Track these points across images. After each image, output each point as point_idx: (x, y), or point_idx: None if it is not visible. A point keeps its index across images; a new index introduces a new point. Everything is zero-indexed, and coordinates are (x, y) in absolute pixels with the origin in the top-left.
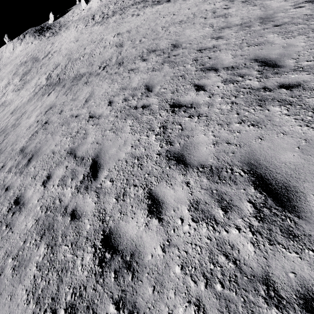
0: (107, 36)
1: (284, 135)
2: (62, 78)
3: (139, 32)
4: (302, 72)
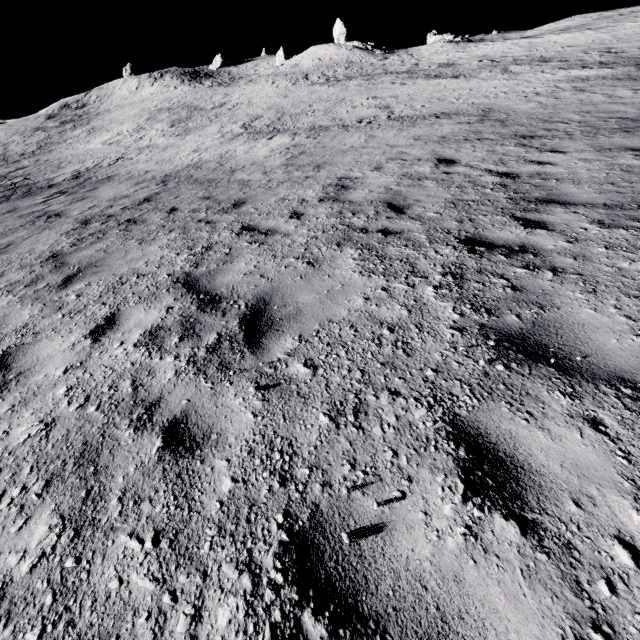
0: (352, 97)
1: None
2: (283, 128)
3: (415, 99)
4: None
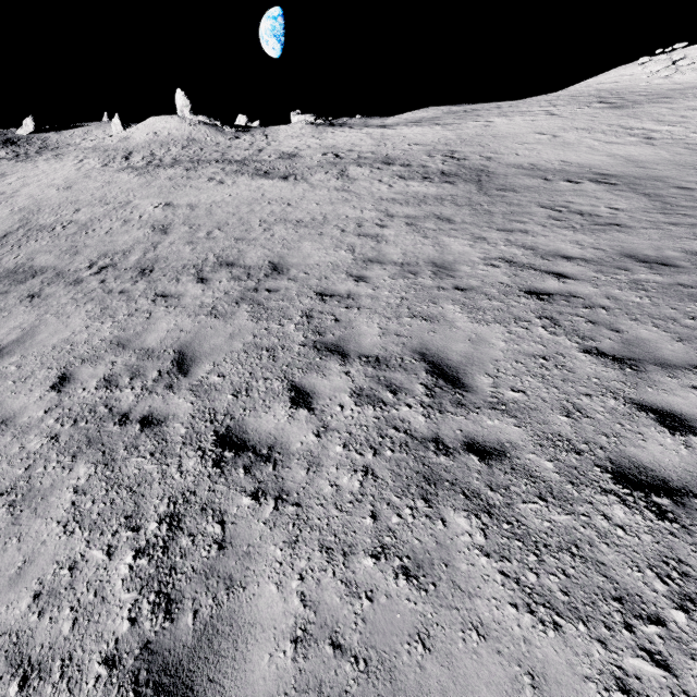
0: (141, 201)
1: (481, 641)
2: None
3: (212, 215)
4: (507, 418)
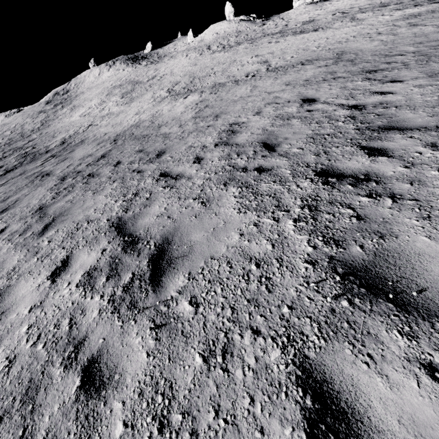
0: (241, 58)
1: None
2: (194, 89)
3: (286, 52)
4: None
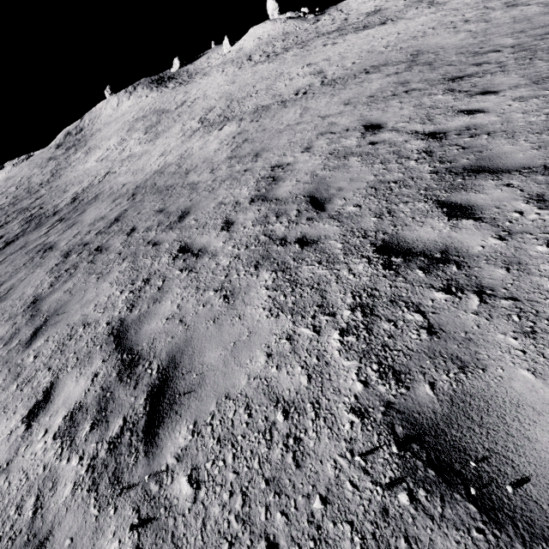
0: (289, 69)
1: None
2: (231, 116)
3: (346, 57)
4: None
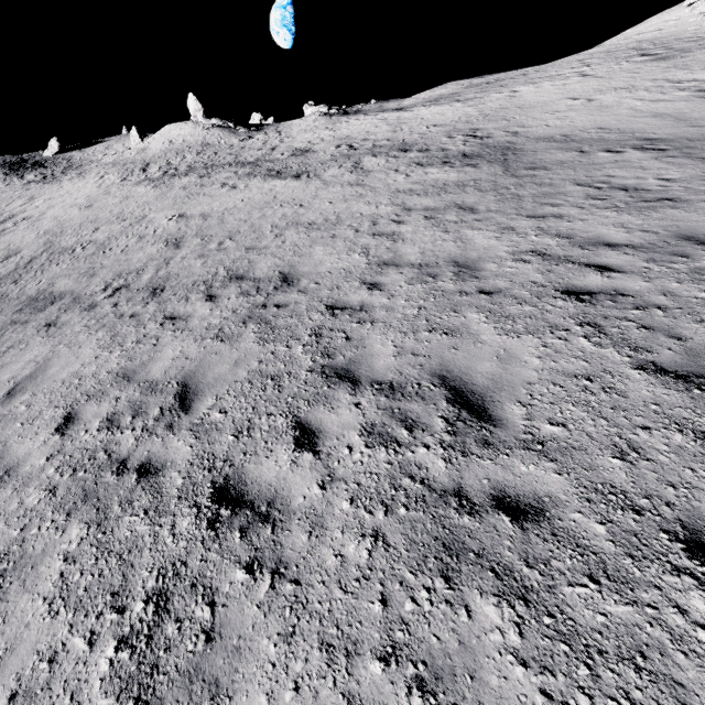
0: (156, 214)
1: None
2: (2, 293)
3: (224, 224)
4: (545, 461)
